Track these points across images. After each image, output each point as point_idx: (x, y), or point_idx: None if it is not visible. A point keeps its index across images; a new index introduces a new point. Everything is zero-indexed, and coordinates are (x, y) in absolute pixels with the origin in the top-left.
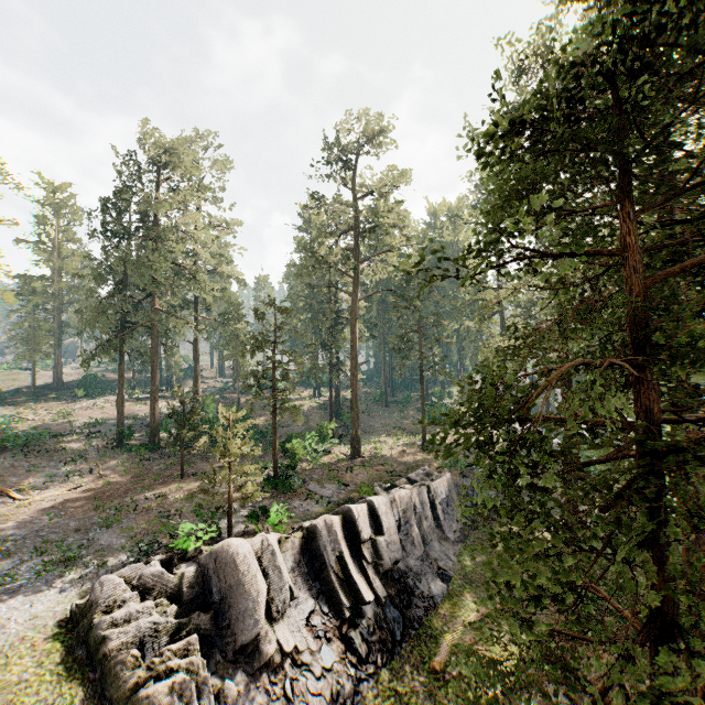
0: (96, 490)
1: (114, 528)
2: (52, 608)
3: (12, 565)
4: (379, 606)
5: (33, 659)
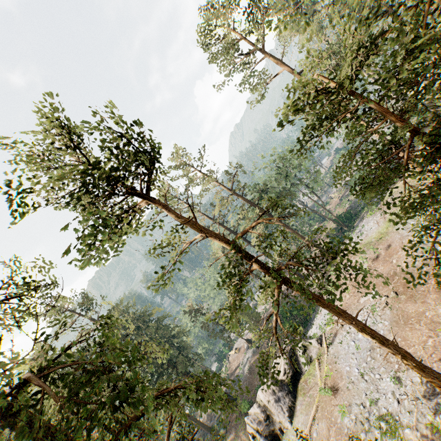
0: None
1: None
2: None
3: None
4: None
5: None
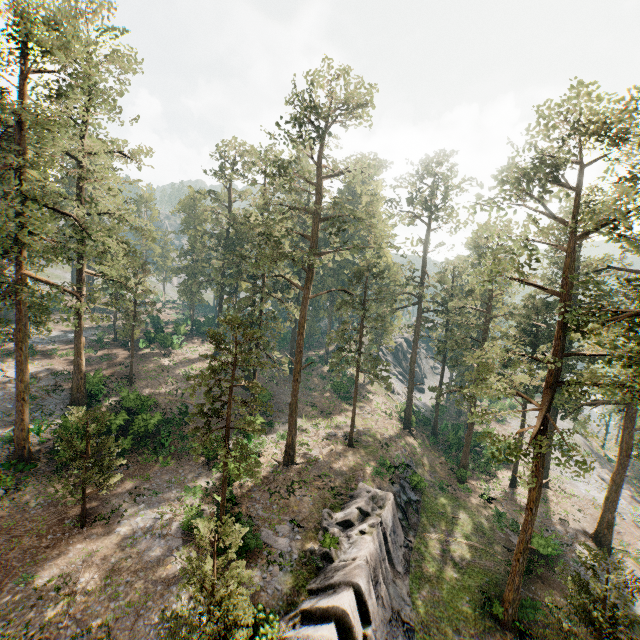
0: None
1: None
2: None
3: None
4: None
5: None
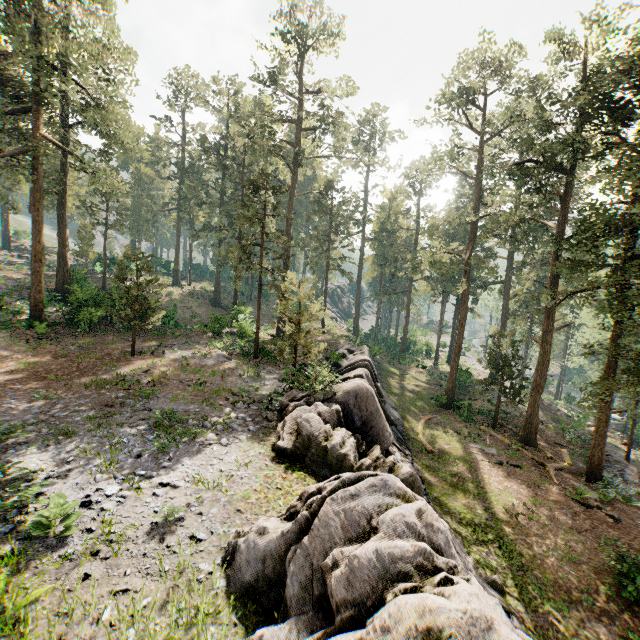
0: (26, 372)
1: (154, 399)
2: (246, 456)
3: (97, 442)
4: (390, 426)
5: (299, 485)
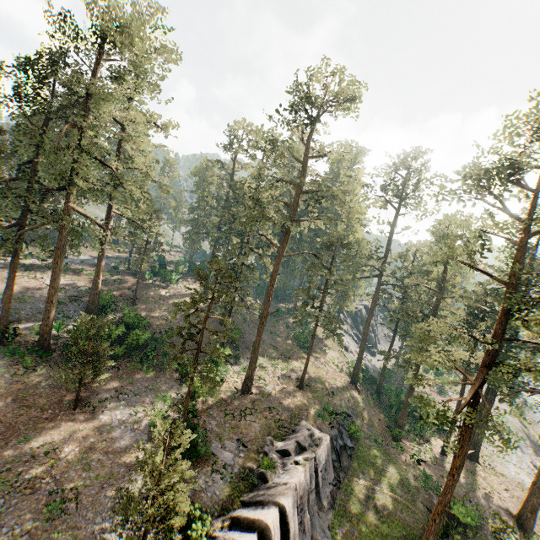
0: None
1: None
2: None
3: None
4: None
5: None
